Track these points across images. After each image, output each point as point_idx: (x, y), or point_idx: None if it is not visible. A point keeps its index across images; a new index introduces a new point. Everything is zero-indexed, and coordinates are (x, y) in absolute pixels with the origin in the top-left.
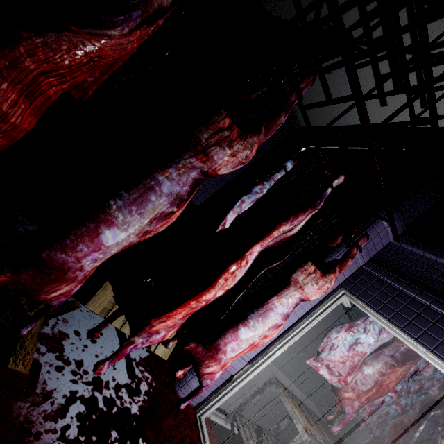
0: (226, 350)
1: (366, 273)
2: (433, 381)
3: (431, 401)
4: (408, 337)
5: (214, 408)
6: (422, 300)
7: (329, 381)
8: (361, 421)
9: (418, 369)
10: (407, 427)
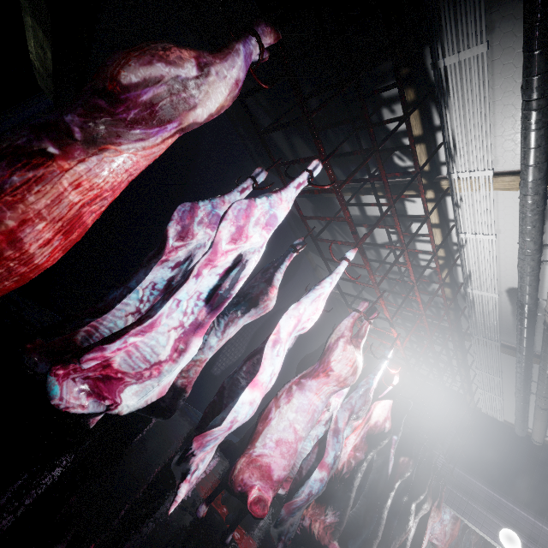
0: None
1: None
2: None
3: None
4: (465, 519)
5: None
6: (465, 498)
7: (437, 544)
8: None
9: None
10: (459, 542)
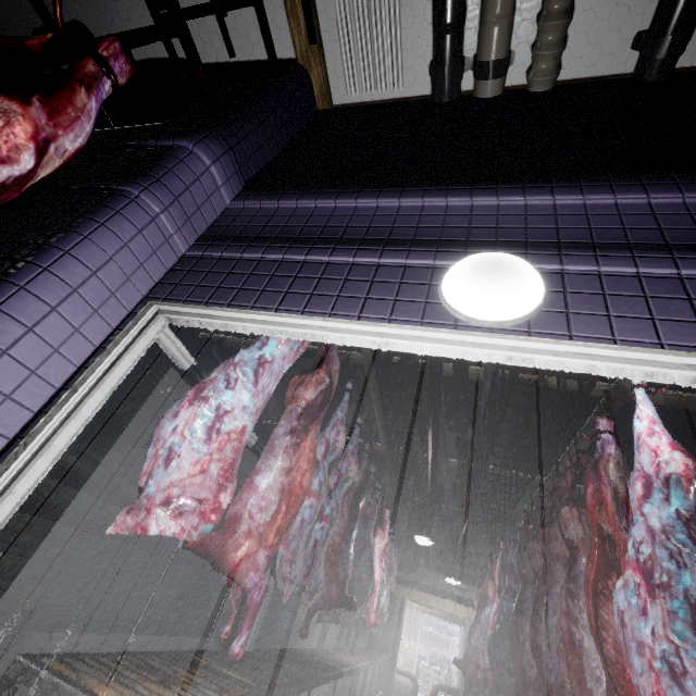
0: None
1: (196, 260)
2: (348, 457)
3: (354, 490)
4: (291, 316)
5: None
6: (294, 257)
7: (175, 531)
8: (282, 583)
9: (329, 442)
10: (342, 546)
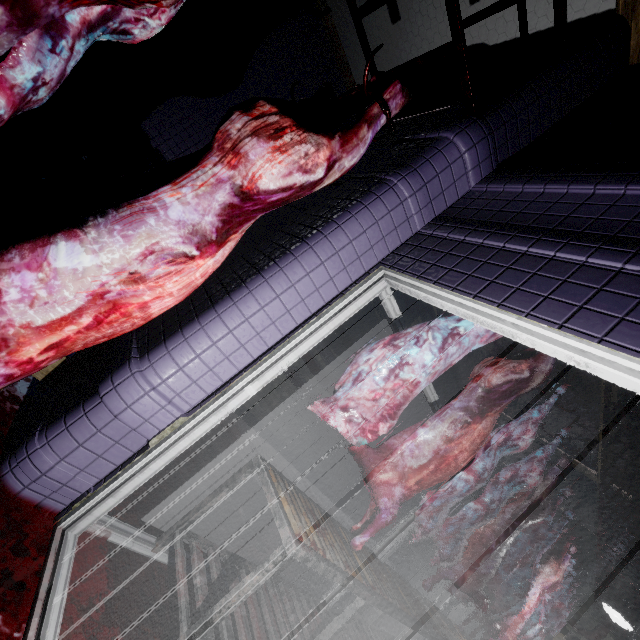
0: (9, 290)
1: (425, 238)
2: (532, 463)
3: (529, 499)
4: (486, 306)
5: (100, 510)
6: (515, 247)
7: (347, 437)
8: (418, 528)
9: (511, 437)
10: (494, 542)
